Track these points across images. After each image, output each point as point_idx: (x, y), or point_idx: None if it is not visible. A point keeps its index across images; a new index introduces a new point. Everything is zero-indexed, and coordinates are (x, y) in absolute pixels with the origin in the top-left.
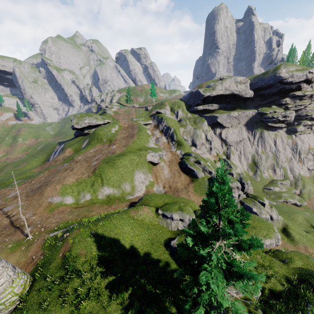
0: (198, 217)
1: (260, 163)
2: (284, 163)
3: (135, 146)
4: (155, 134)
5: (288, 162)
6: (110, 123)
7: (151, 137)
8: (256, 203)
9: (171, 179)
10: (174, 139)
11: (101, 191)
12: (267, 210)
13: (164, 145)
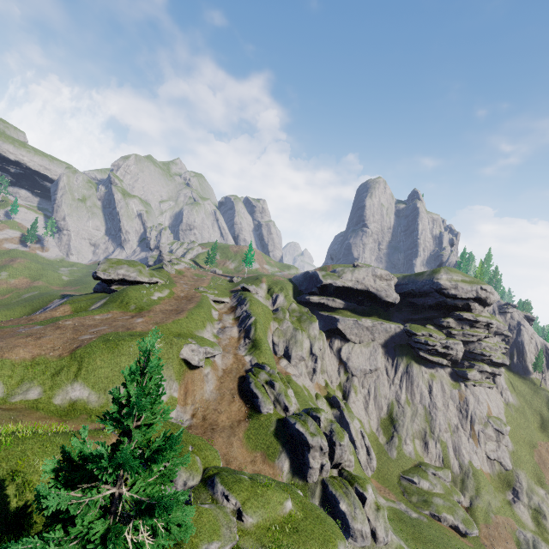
0: (203, 481)
1: (402, 421)
2: (444, 432)
3: (175, 329)
4: (225, 319)
5: (452, 433)
6: (158, 284)
7: (215, 322)
8: (350, 493)
9: (213, 404)
10: (250, 334)
11: (67, 389)
12: (369, 513)
13: (228, 341)
